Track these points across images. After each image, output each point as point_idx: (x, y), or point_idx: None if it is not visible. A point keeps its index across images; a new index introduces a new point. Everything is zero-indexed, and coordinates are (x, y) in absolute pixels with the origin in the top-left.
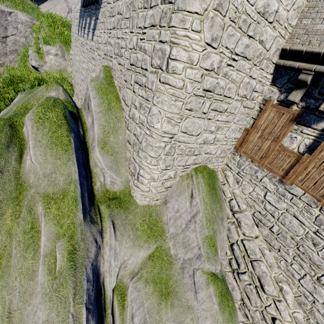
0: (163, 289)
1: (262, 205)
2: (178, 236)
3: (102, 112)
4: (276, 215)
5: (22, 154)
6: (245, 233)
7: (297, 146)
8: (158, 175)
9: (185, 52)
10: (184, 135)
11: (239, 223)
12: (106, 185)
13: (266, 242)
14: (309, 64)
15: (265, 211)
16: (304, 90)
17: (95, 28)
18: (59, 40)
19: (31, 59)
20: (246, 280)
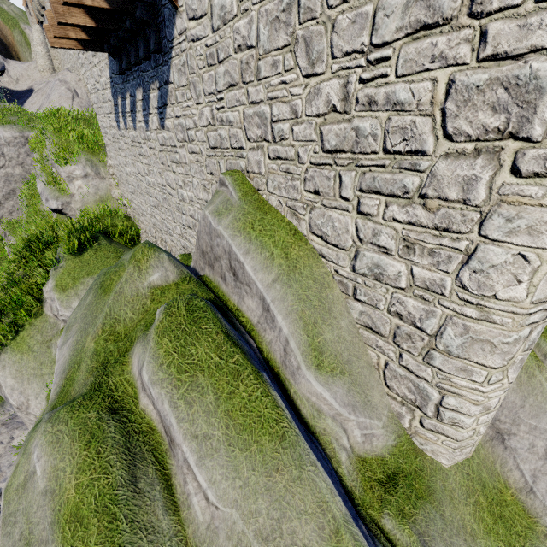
0: None
1: None
2: None
3: (279, 281)
4: None
5: (167, 477)
6: None
7: None
8: (498, 398)
9: None
10: None
11: None
12: (351, 446)
13: None
14: None
15: None
16: None
17: (165, 104)
18: (82, 148)
19: (46, 199)
20: None
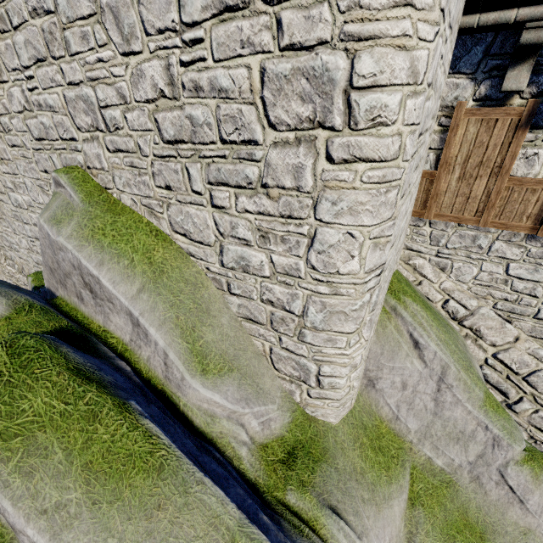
0: (470, 538)
1: (508, 287)
2: (432, 427)
3: (146, 290)
4: (540, 293)
5: None
6: (496, 342)
7: (542, 168)
8: (361, 355)
9: (403, 55)
10: (390, 251)
11: (477, 332)
12: (252, 437)
13: (533, 339)
14: (536, 6)
15: (516, 294)
16: (532, 63)
17: None
18: None
19: None
20: (528, 409)
